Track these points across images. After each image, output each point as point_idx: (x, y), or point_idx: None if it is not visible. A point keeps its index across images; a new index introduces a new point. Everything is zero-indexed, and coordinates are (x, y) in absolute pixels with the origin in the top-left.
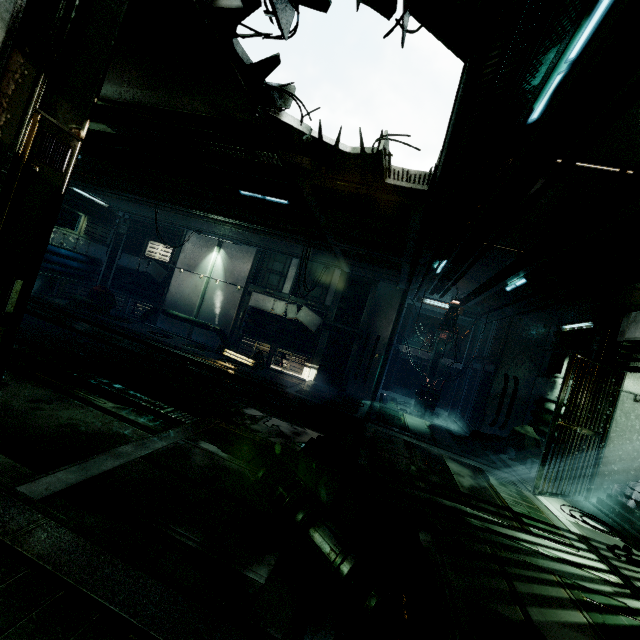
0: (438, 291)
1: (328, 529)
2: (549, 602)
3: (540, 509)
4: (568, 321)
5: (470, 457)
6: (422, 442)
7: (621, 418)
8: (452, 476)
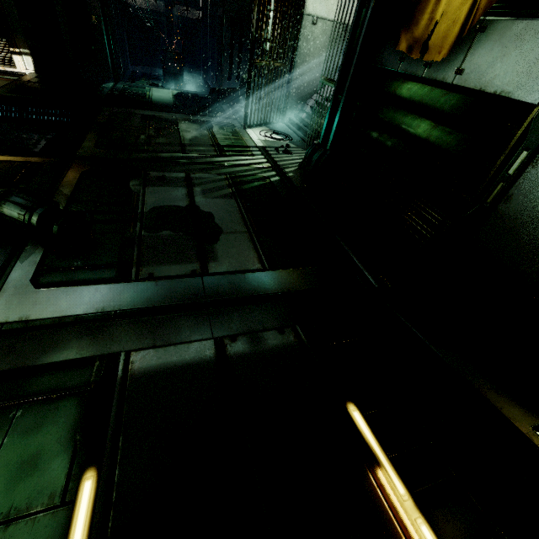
0: None
1: (12, 203)
2: (213, 190)
3: (243, 138)
4: None
5: (205, 114)
6: (161, 112)
7: (304, 45)
8: (179, 134)
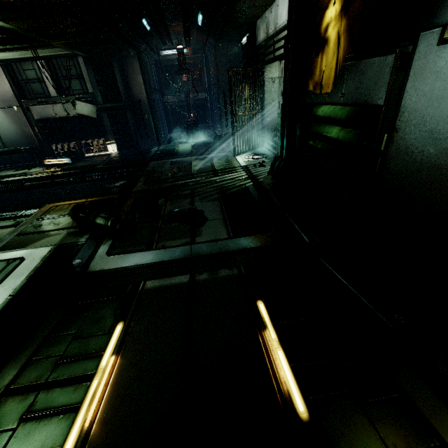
0: (167, 41)
1: (100, 217)
2: (206, 197)
3: (232, 163)
4: (241, 36)
5: (209, 153)
6: (183, 158)
7: (268, 96)
8: (191, 168)
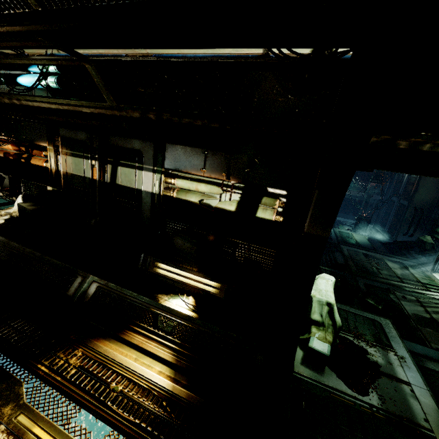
0: None
1: (371, 298)
2: (438, 313)
3: (434, 280)
4: None
5: (395, 257)
6: (370, 252)
7: None
8: (391, 269)
